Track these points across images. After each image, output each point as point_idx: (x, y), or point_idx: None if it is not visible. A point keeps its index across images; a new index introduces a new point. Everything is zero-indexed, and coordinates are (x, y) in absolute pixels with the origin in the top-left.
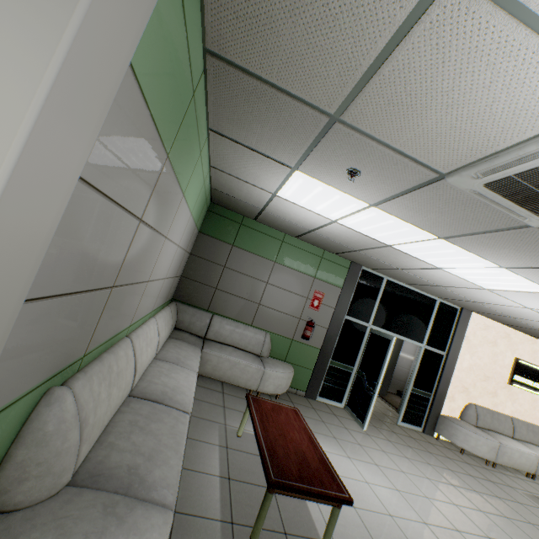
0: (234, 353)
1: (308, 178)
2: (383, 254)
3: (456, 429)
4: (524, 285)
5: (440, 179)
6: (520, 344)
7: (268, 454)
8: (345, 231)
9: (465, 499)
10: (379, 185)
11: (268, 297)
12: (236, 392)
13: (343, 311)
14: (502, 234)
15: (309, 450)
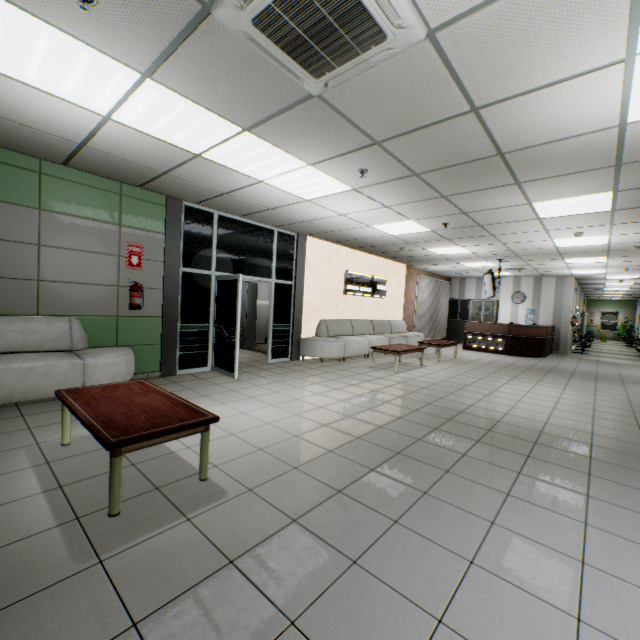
0: (19, 358)
1: (10, 10)
2: (198, 173)
3: (314, 345)
4: (331, 185)
5: (207, 16)
6: (347, 258)
7: (102, 426)
8: (133, 136)
9: (325, 388)
10: (137, 28)
11: (51, 267)
12: (48, 407)
13: (176, 263)
14: (295, 113)
15: (163, 404)
